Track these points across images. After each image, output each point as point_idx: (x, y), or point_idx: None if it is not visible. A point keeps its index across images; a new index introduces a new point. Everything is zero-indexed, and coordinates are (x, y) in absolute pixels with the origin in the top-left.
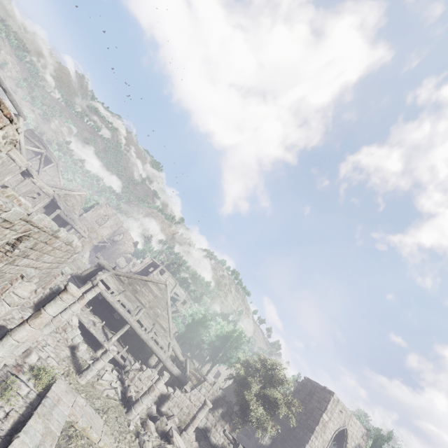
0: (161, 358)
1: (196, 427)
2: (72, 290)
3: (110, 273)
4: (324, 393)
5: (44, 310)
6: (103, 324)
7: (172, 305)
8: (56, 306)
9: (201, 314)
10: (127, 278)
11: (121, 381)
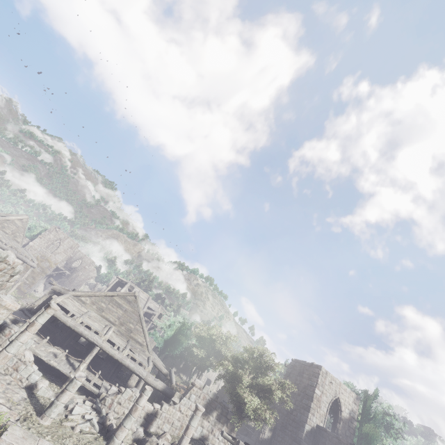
0: (141, 375)
1: (192, 439)
2: (5, 302)
3: (67, 295)
4: (313, 369)
5: None
6: (66, 353)
7: (148, 321)
8: None
9: (180, 322)
10: (89, 298)
11: (97, 411)
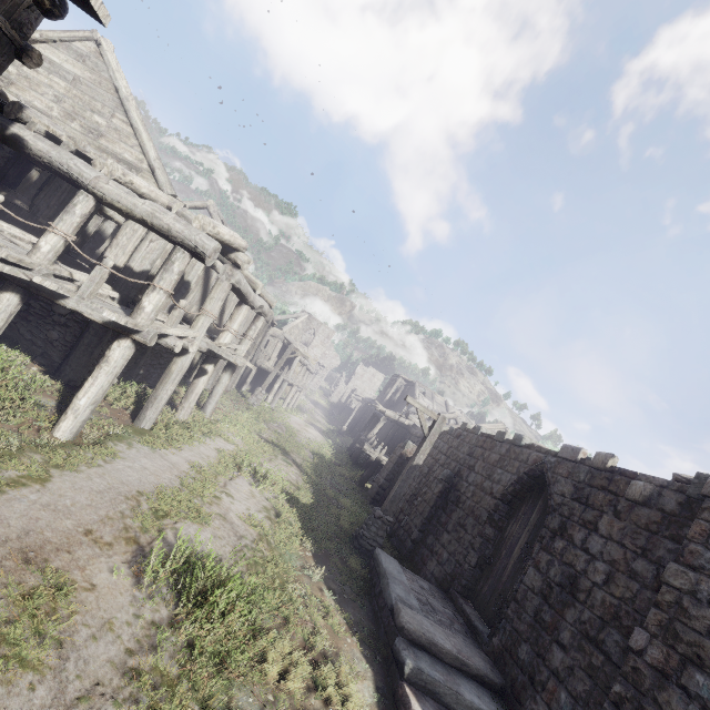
0: None
1: None
2: None
3: None
4: None
5: None
6: None
7: None
8: None
9: None
10: None
11: None
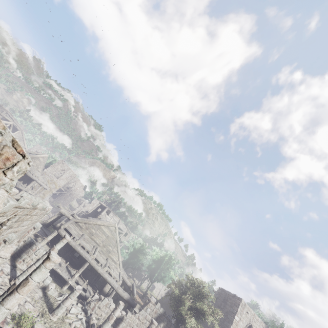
0: (114, 286)
1: None
2: (54, 258)
3: (71, 221)
4: (234, 300)
5: (31, 278)
6: (67, 264)
7: None
8: (41, 273)
9: (140, 244)
10: (85, 224)
11: (85, 312)
